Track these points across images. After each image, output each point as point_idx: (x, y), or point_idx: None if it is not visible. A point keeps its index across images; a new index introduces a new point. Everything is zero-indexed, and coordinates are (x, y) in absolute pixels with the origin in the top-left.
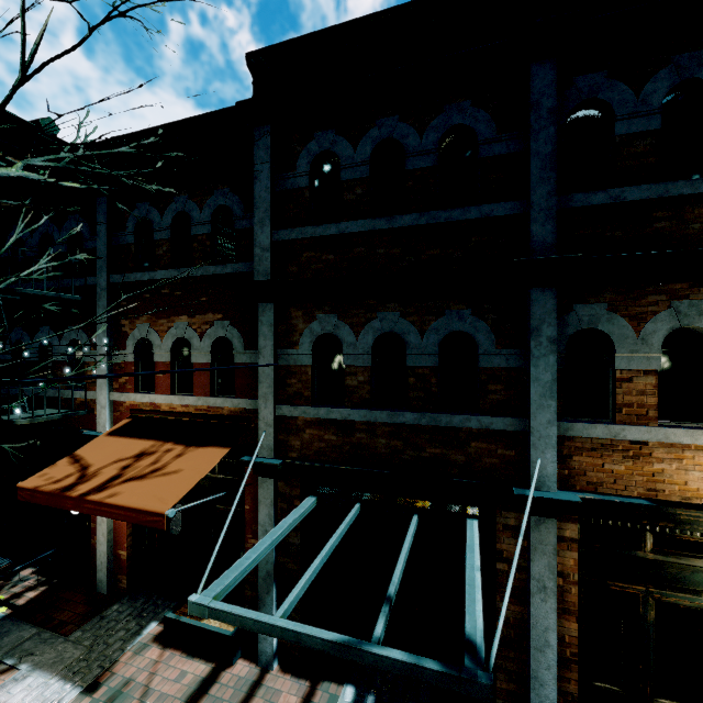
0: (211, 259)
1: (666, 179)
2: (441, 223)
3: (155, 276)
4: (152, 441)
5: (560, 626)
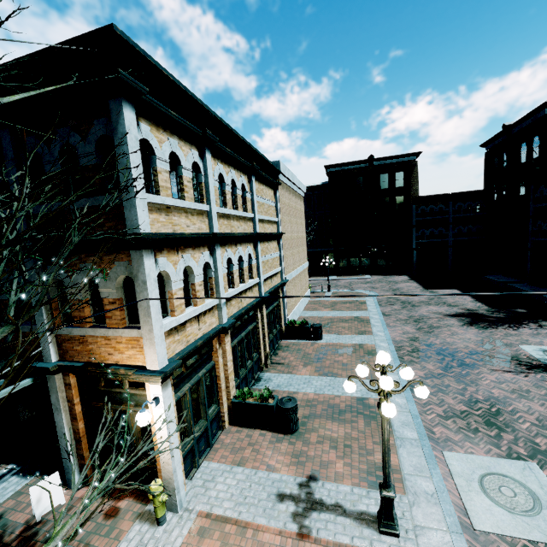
0: None
1: (78, 196)
2: None
3: None
4: None
5: (73, 425)
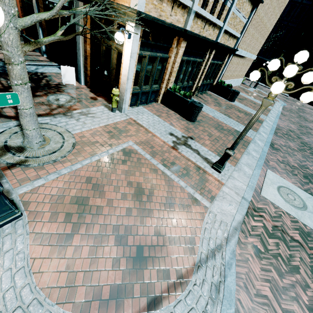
0: None
1: None
2: None
3: None
4: None
5: (85, 46)
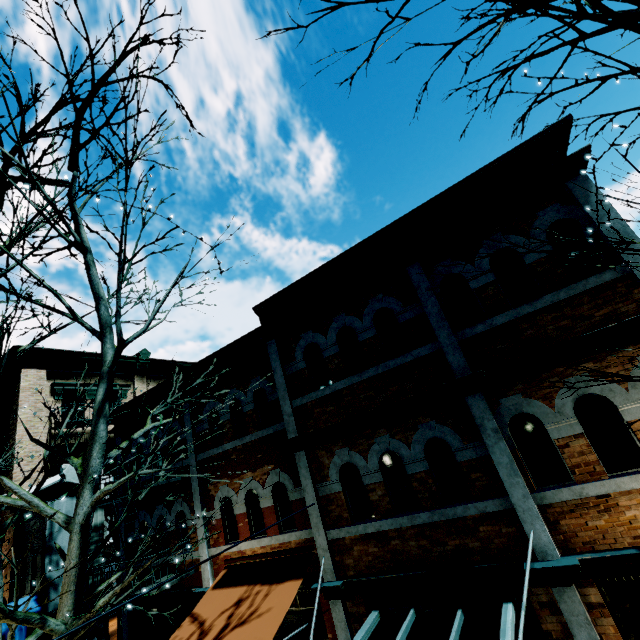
0: (258, 426)
1: (518, 302)
2: (392, 368)
3: (225, 448)
4: (245, 586)
5: None
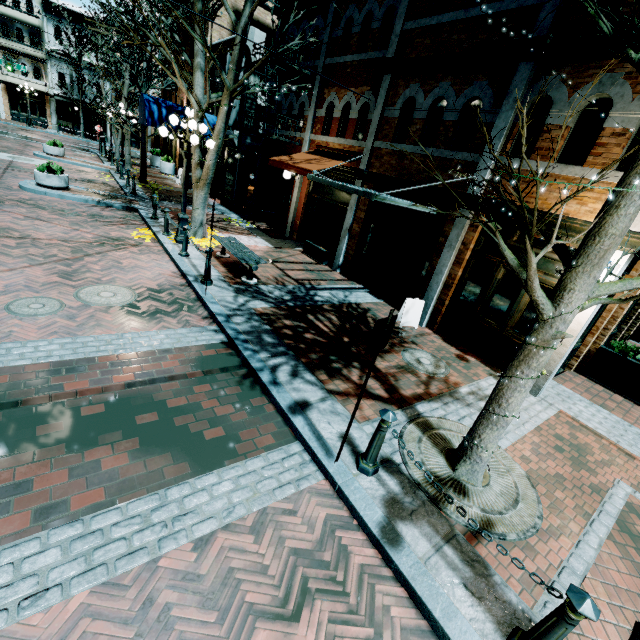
0: (375, 48)
1: None
2: (494, 13)
3: (346, 59)
4: (320, 157)
5: (452, 269)
